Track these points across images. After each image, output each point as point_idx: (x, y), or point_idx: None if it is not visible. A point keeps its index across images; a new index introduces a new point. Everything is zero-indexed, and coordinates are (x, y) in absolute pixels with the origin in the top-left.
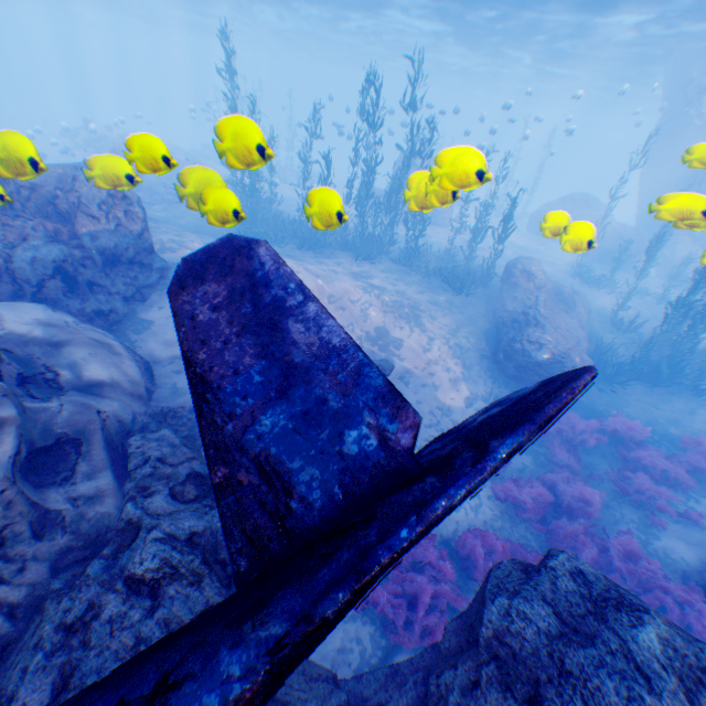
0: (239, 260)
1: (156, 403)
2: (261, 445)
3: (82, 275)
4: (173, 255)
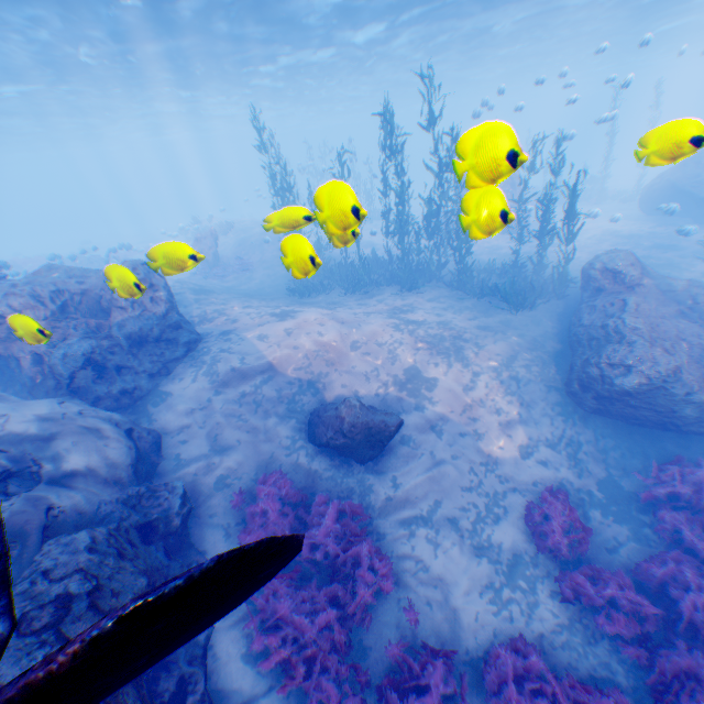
0: None
1: (159, 476)
2: None
3: (110, 361)
4: (210, 324)
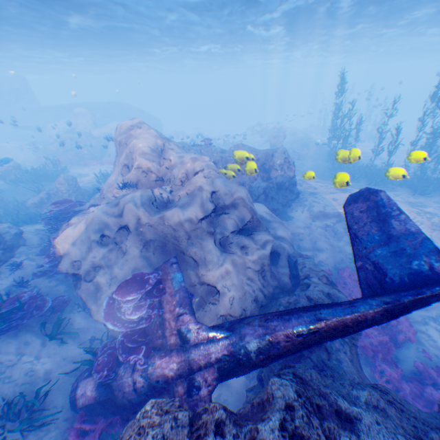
0: (371, 197)
1: None
2: (374, 258)
3: (269, 194)
4: (299, 186)
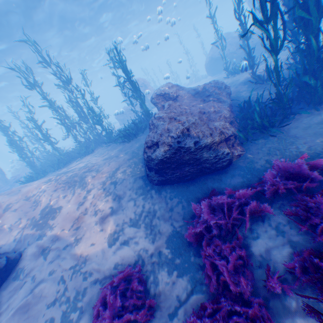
0: None
1: None
2: None
3: None
4: None
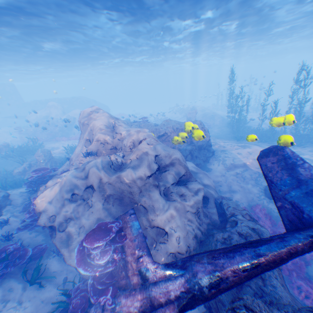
0: (278, 151)
1: None
2: (290, 198)
3: (193, 153)
4: (212, 146)
